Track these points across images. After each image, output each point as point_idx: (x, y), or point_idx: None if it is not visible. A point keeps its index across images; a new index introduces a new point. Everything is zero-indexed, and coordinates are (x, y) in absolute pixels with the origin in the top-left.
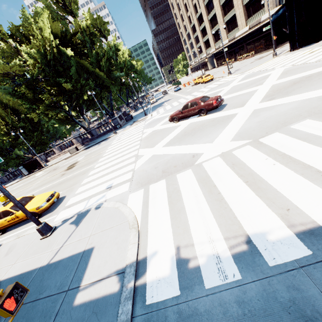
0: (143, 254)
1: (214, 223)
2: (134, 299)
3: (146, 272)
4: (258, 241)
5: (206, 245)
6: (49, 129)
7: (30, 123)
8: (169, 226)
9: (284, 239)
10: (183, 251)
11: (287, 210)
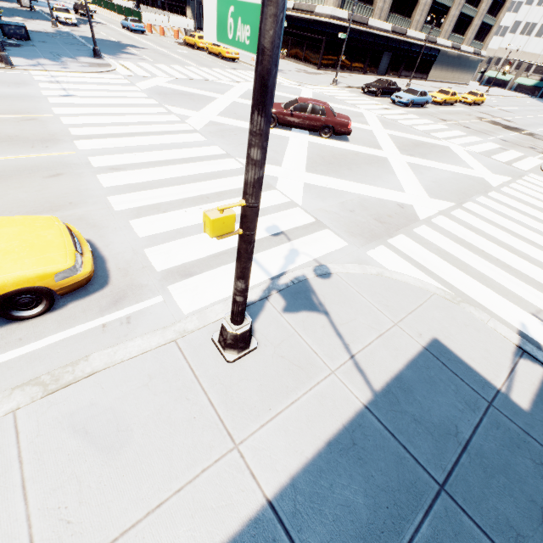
0: (513, 329)
1: (532, 289)
2: None
3: (540, 344)
4: None
5: None
6: None
7: None
8: (497, 296)
9: None
10: (542, 317)
11: None
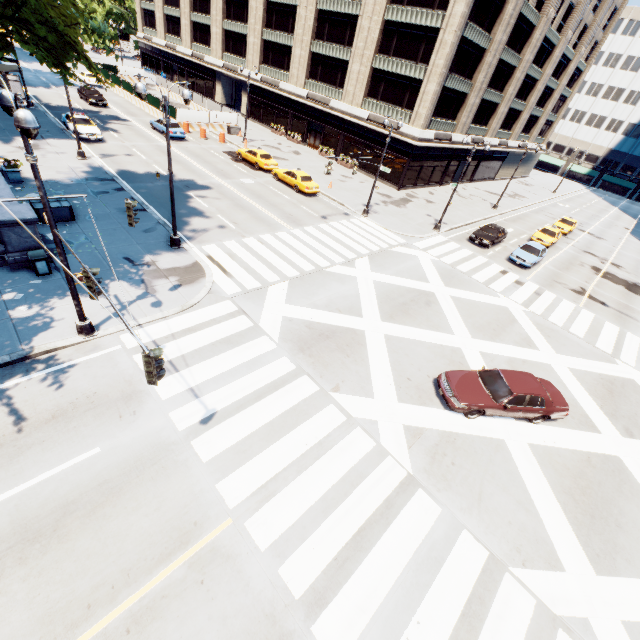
0: None
1: None
2: None
3: None
4: None
5: None
6: None
7: None
8: None
9: None
10: None
11: None
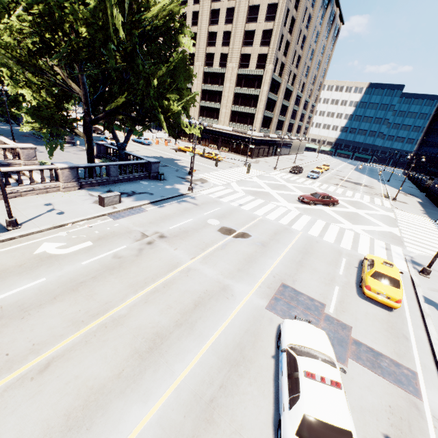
0: None
1: None
2: None
3: None
4: None
5: None
6: None
7: None
8: None
9: None
10: None
11: None
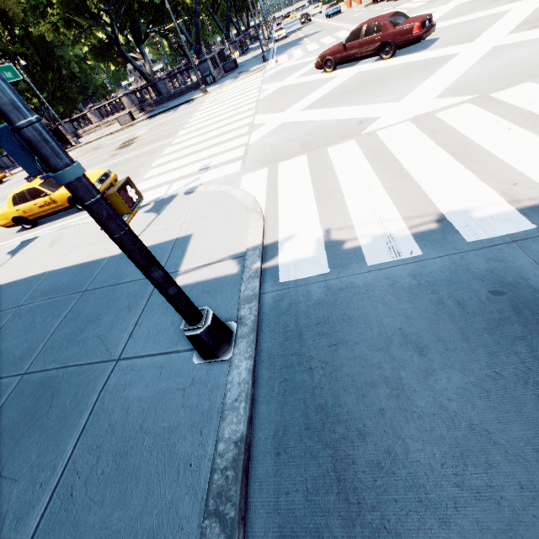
0: (271, 239)
1: (389, 203)
2: (261, 279)
3: (277, 255)
4: (457, 218)
5: (373, 226)
6: (73, 69)
7: (35, 49)
8: (313, 209)
9: (497, 215)
10: (336, 233)
11: (513, 184)
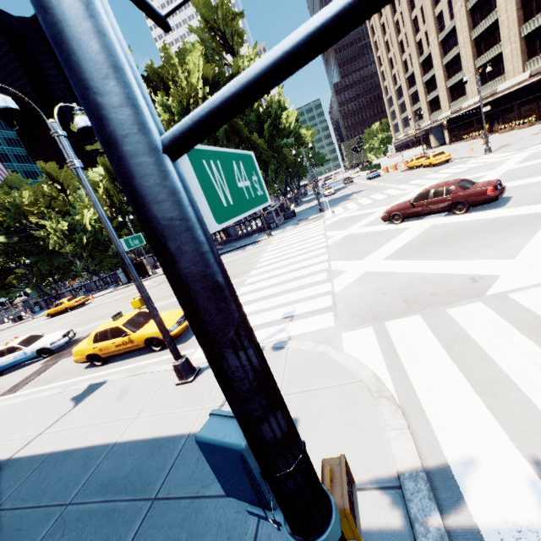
0: (433, 458)
1: None
2: None
3: (463, 501)
4: None
5: None
6: None
7: None
8: (482, 409)
9: None
10: None
11: None
